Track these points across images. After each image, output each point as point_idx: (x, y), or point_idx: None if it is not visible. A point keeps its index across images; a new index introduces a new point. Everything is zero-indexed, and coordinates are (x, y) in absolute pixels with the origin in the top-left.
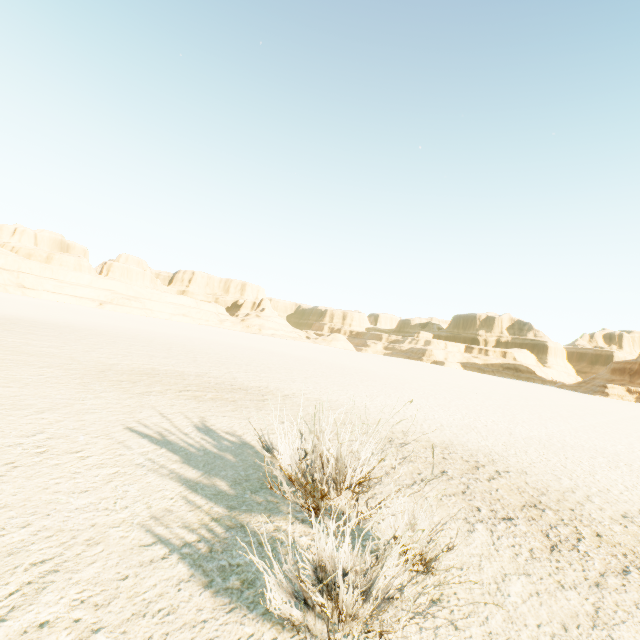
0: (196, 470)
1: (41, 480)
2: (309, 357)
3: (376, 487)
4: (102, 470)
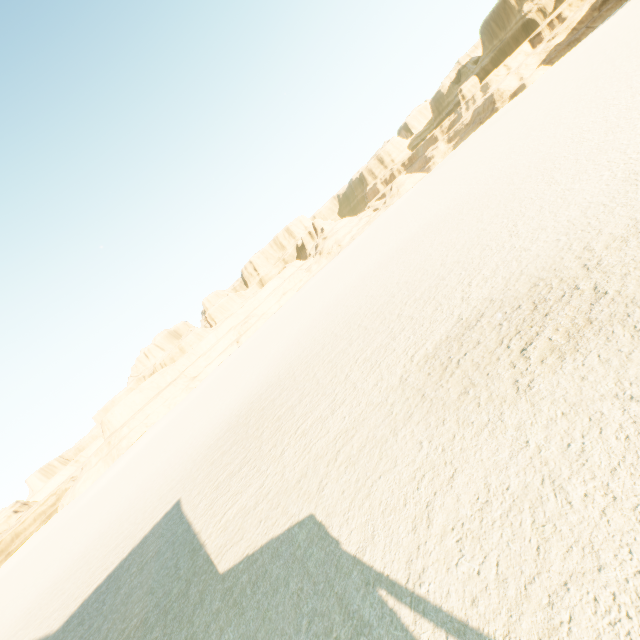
0: None
1: None
2: (431, 221)
3: None
4: None
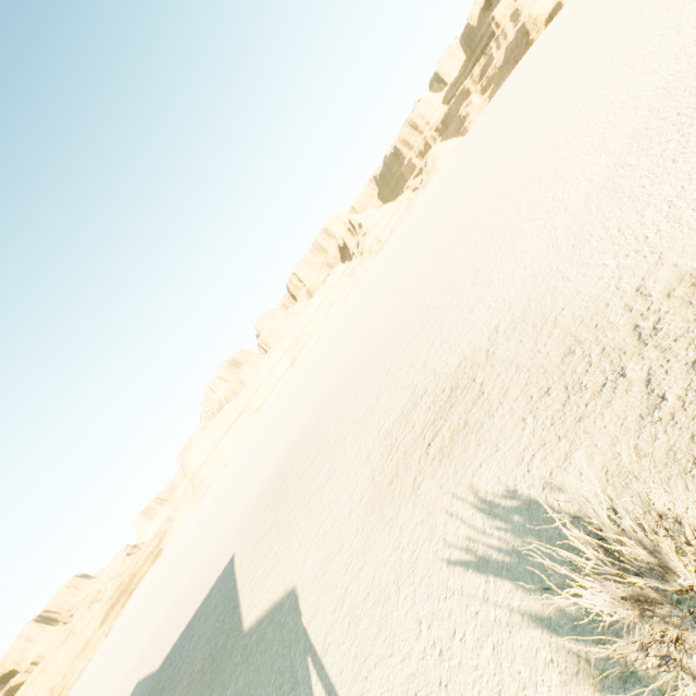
0: (533, 594)
1: (469, 695)
2: (443, 228)
3: (695, 477)
4: (484, 650)
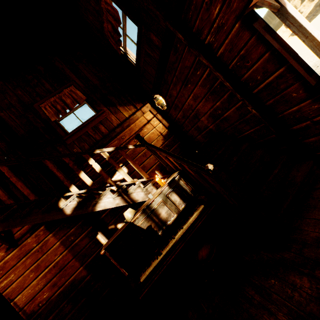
0: None
1: None
2: None
3: None
4: None
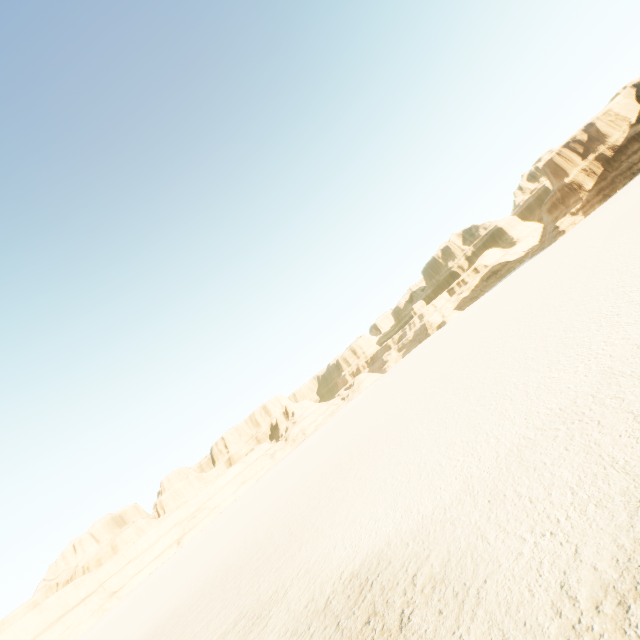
0: None
1: None
2: (334, 455)
3: None
4: None
